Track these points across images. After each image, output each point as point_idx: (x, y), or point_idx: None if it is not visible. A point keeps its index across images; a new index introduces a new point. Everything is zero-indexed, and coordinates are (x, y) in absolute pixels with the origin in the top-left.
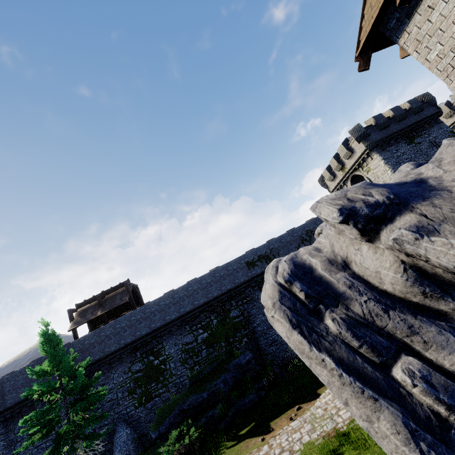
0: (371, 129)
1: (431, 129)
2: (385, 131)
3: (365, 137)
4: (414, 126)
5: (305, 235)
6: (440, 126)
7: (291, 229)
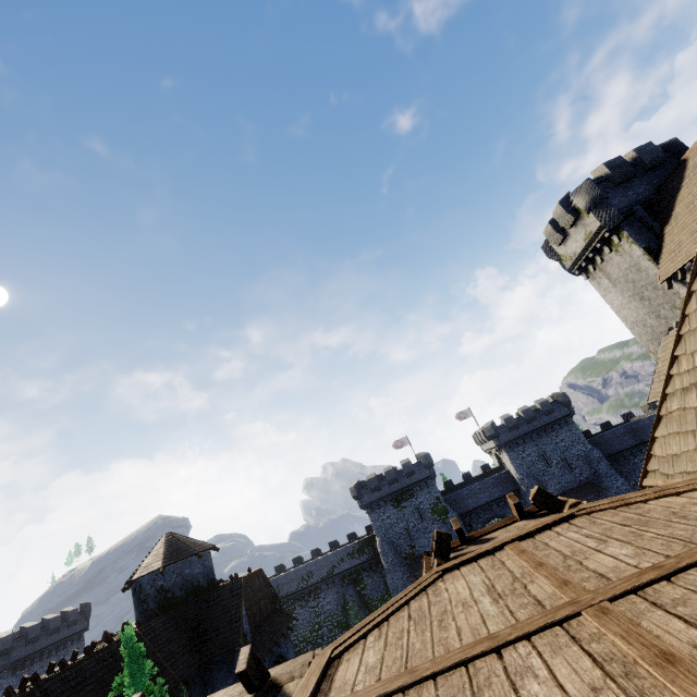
0: (366, 490)
1: (421, 493)
2: (377, 494)
3: (358, 499)
4: (404, 490)
5: (306, 575)
6: (429, 490)
7: (297, 568)
